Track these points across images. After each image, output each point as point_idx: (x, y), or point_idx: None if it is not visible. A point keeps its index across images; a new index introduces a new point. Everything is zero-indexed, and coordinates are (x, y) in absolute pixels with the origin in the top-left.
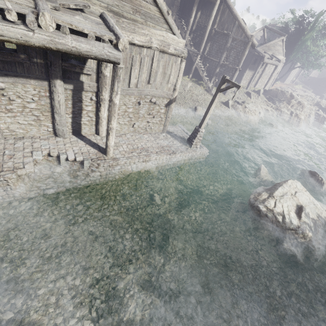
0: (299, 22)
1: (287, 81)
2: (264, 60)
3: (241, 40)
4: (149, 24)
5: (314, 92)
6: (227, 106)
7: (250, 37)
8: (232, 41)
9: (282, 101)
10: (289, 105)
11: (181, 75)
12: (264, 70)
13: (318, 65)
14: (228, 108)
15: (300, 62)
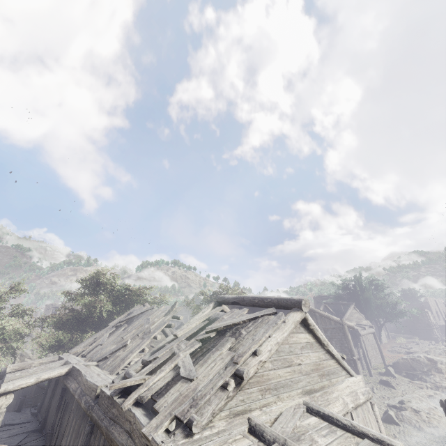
0: (346, 288)
1: (383, 339)
2: (360, 333)
3: (333, 327)
4: (333, 381)
5: (422, 338)
6: (394, 423)
7: (341, 321)
8: (324, 331)
9: (429, 372)
10: (443, 374)
11: (382, 427)
12: (363, 341)
13: (402, 314)
14: (397, 425)
15: (382, 317)
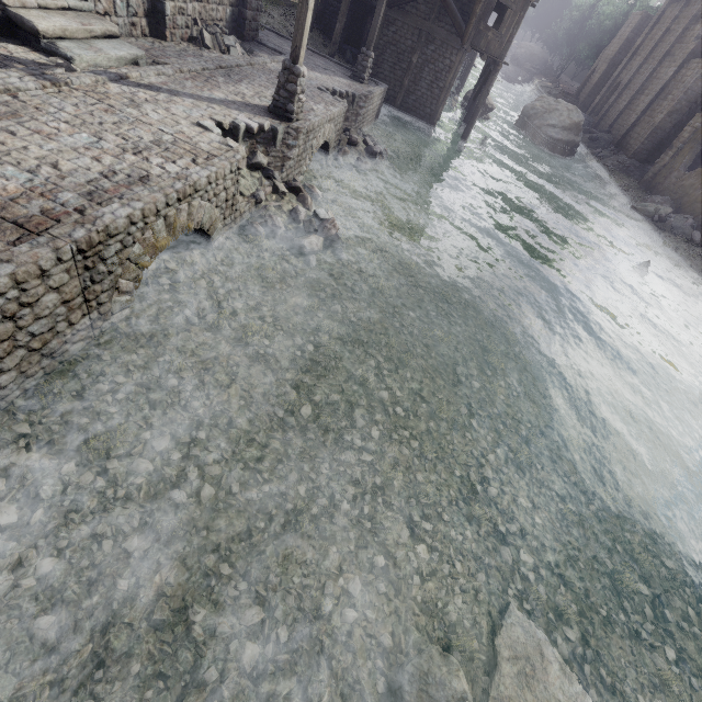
0: None
1: None
2: None
3: None
4: None
5: None
6: None
7: None
8: None
9: None
10: None
11: None
12: None
13: None
14: None
15: None
